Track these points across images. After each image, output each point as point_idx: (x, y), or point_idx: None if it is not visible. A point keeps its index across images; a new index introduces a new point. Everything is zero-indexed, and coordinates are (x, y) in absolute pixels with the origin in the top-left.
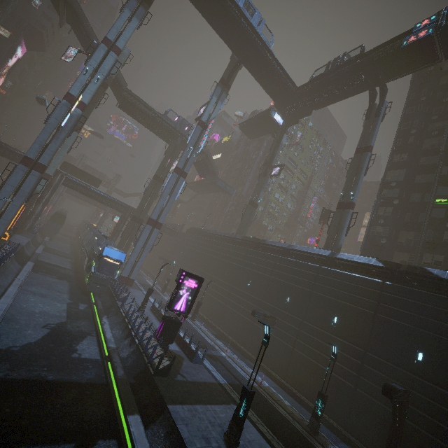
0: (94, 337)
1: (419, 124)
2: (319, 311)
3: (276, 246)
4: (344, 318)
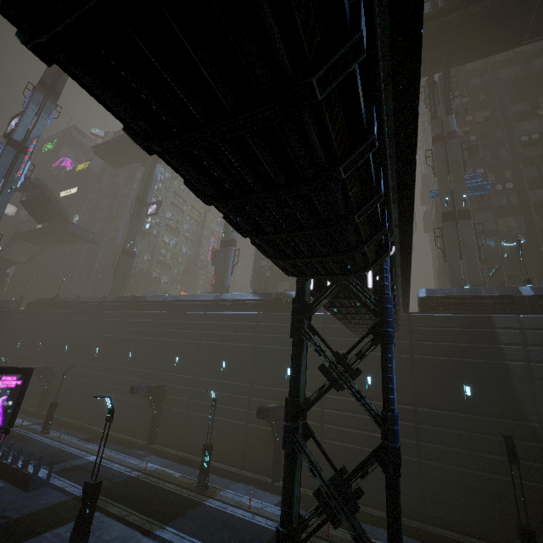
0: None
1: None
2: (209, 361)
3: (159, 300)
4: (231, 360)
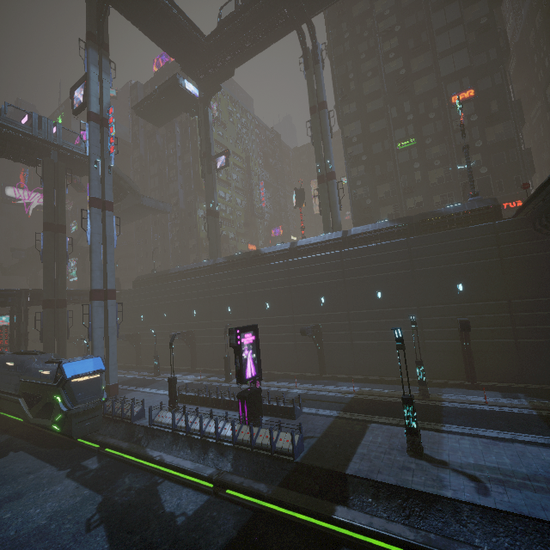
0: (164, 482)
1: (354, 67)
2: (361, 295)
3: (279, 250)
4: (387, 289)
